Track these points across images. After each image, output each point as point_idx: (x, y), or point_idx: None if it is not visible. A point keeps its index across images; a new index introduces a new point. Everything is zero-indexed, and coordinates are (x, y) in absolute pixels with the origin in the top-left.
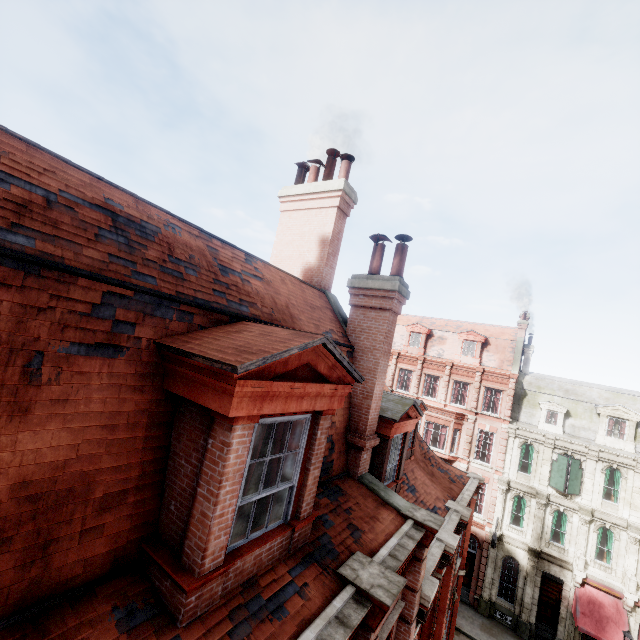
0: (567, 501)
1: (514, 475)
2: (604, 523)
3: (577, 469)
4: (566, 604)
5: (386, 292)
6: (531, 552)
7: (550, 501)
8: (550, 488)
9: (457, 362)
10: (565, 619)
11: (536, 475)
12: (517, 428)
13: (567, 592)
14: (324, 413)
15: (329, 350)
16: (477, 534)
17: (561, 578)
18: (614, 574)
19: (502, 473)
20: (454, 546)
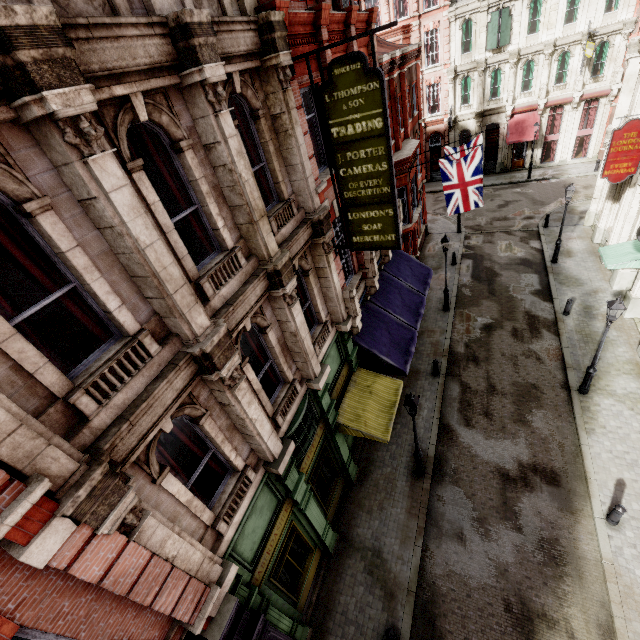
0: (500, 56)
1: (459, 60)
2: (528, 57)
3: (507, 18)
4: (502, 138)
5: None
6: (477, 116)
7: (488, 65)
8: (487, 53)
9: None
10: (502, 148)
11: (476, 48)
12: (456, 8)
13: (503, 129)
14: None
15: None
16: (439, 130)
17: (498, 122)
18: (533, 95)
19: (450, 65)
20: (396, 51)
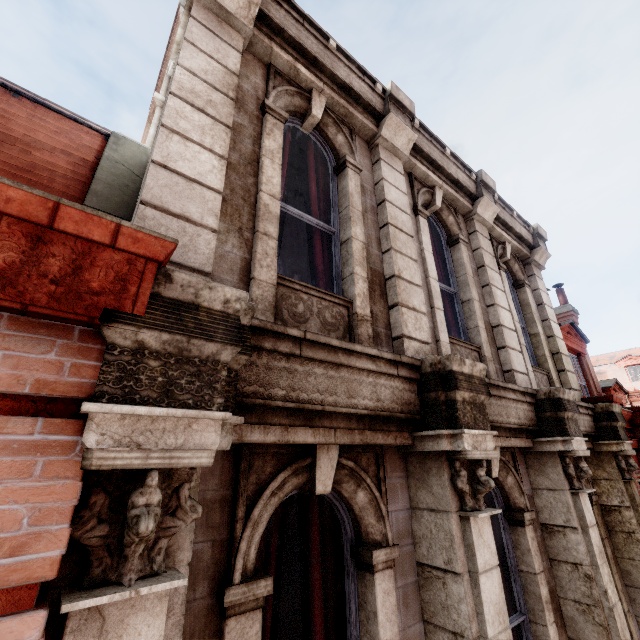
0: None
1: None
2: None
3: None
4: None
5: (565, 313)
6: None
7: None
8: None
9: (631, 390)
10: None
11: None
12: None
13: None
14: (581, 355)
15: (573, 326)
16: None
17: None
18: None
19: None
20: None
